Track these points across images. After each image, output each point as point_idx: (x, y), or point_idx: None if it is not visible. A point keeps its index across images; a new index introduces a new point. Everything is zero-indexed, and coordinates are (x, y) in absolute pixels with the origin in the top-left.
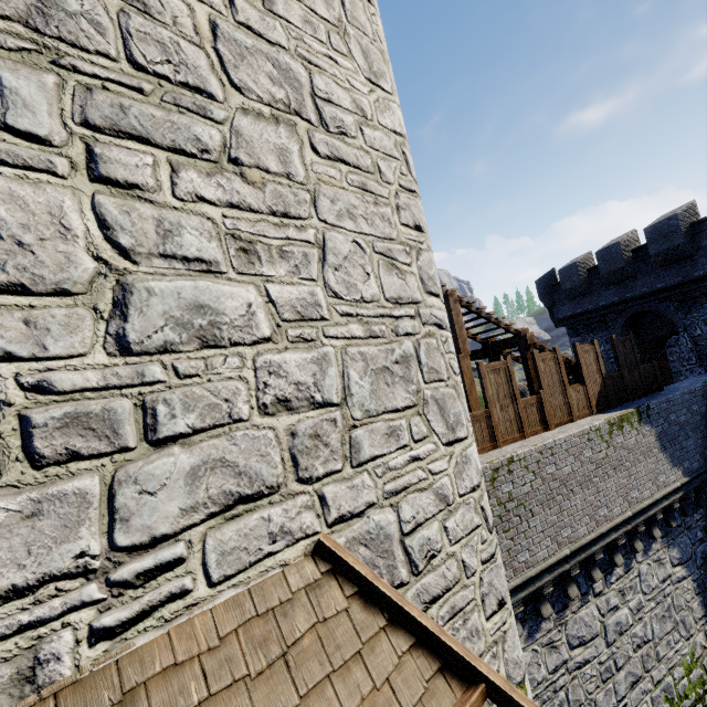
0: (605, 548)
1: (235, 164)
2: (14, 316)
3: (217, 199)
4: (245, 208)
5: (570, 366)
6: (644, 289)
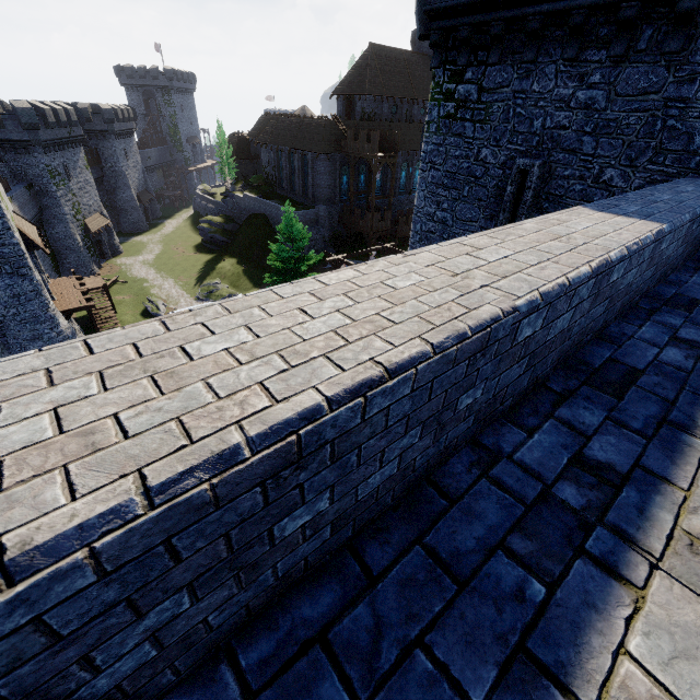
0: None
1: None
2: None
3: None
4: None
5: None
6: None
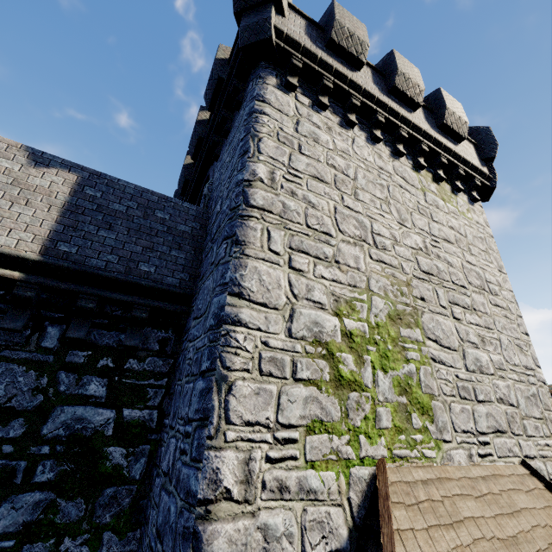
0: None
1: (474, 310)
2: (450, 355)
3: (473, 322)
4: (479, 325)
5: None
6: None
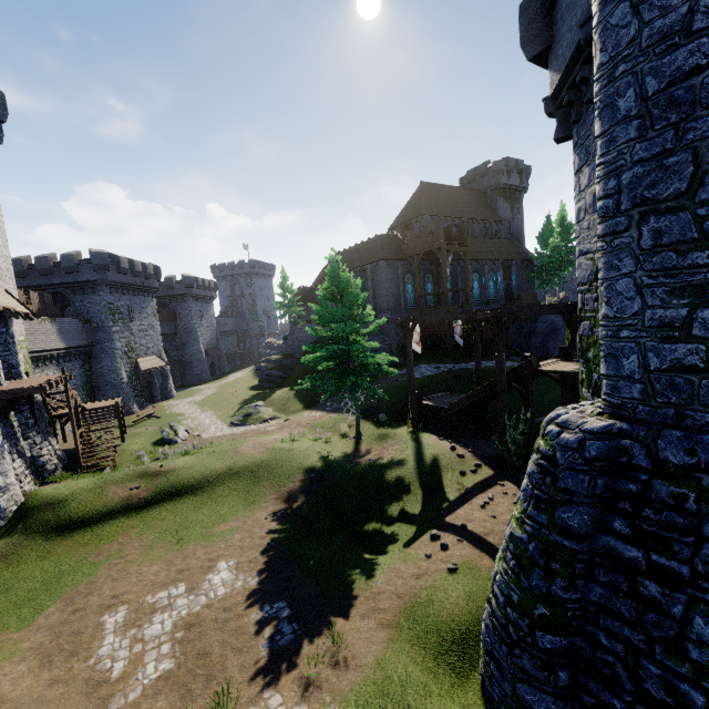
0: (36, 361)
1: None
2: None
3: None
4: None
5: (25, 300)
6: (58, 282)
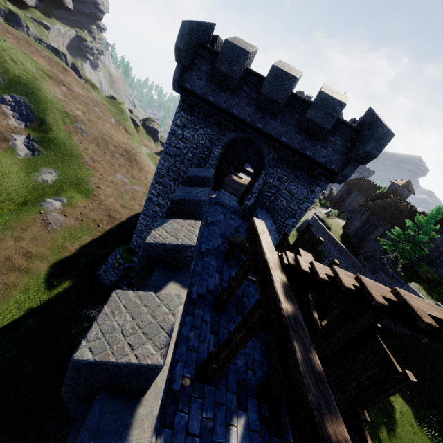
0: None
1: None
2: None
3: None
4: None
5: None
6: (272, 132)
